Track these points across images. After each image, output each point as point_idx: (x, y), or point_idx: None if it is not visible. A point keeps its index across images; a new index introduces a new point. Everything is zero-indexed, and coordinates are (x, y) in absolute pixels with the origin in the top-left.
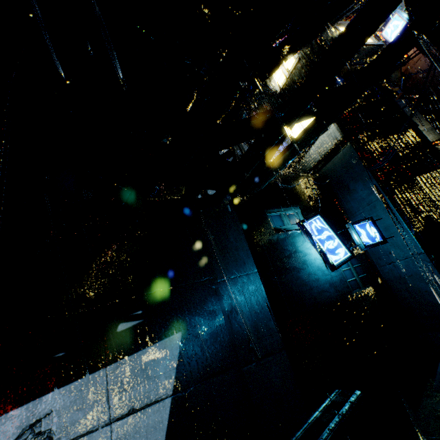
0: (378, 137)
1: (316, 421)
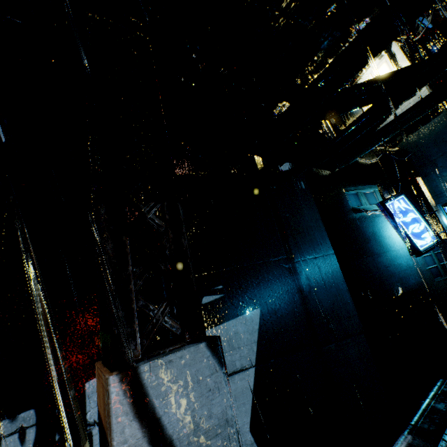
0: None
1: (433, 409)
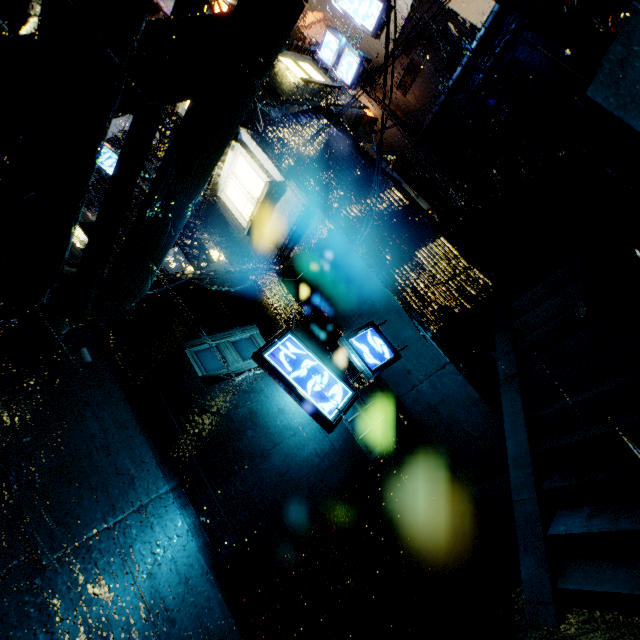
0: (356, 199)
1: None
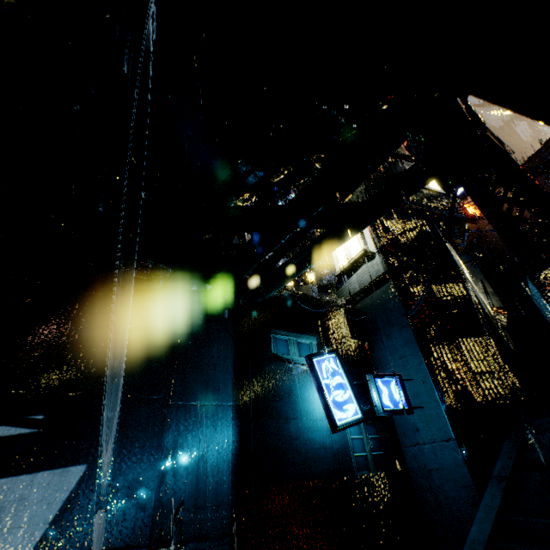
0: (424, 282)
1: None
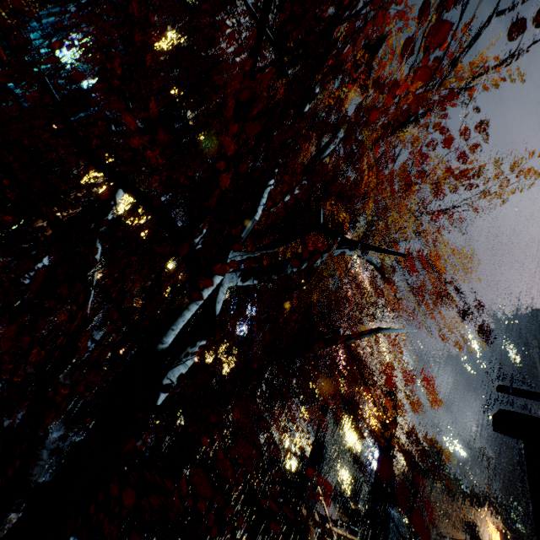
0: None
1: None
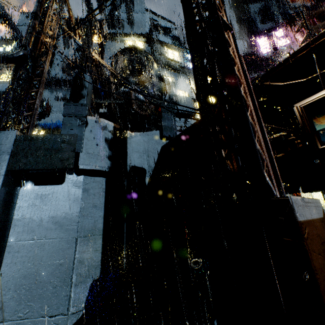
0: None
1: None
